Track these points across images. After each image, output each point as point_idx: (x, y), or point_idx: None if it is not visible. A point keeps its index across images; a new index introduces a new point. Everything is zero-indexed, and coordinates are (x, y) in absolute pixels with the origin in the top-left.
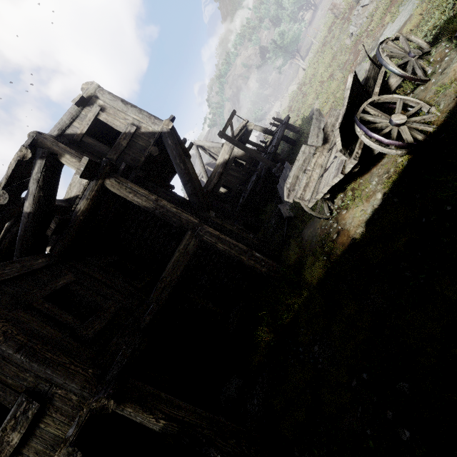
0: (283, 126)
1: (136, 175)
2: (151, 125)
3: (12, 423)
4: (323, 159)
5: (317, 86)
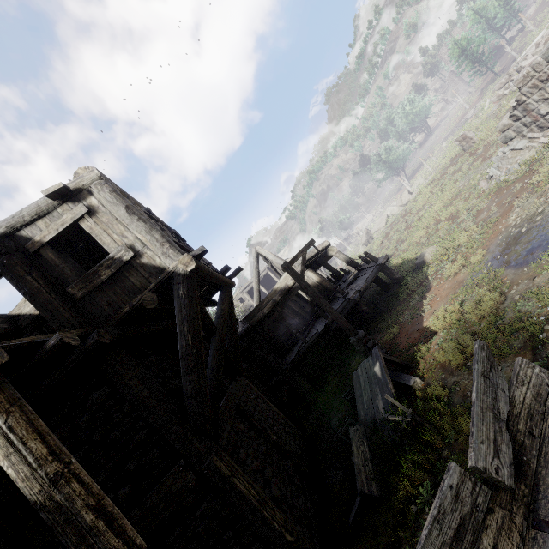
0: (376, 266)
1: (96, 340)
2: (161, 256)
3: None
4: (518, 548)
5: (429, 223)
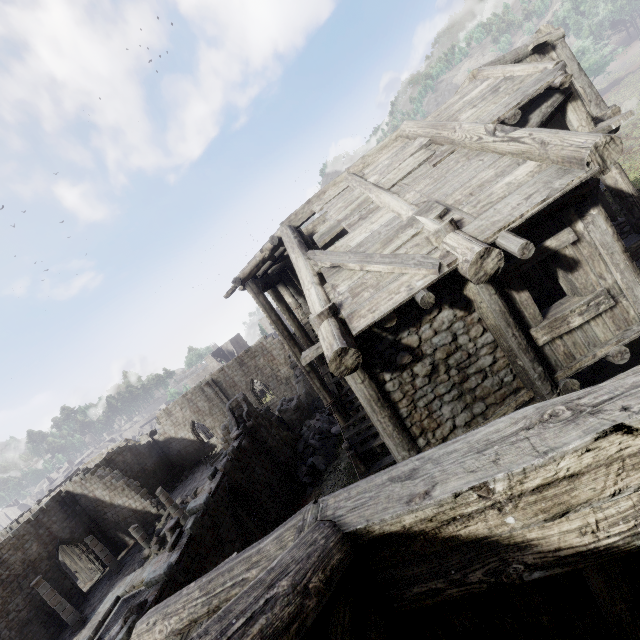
0: None
1: None
2: (592, 106)
3: (582, 309)
4: None
5: None
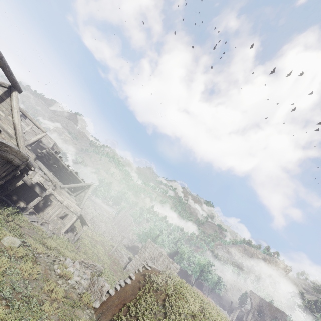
0: None
1: None
2: None
3: None
4: None
5: None
